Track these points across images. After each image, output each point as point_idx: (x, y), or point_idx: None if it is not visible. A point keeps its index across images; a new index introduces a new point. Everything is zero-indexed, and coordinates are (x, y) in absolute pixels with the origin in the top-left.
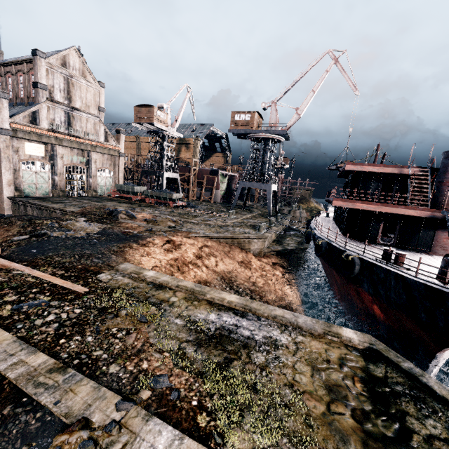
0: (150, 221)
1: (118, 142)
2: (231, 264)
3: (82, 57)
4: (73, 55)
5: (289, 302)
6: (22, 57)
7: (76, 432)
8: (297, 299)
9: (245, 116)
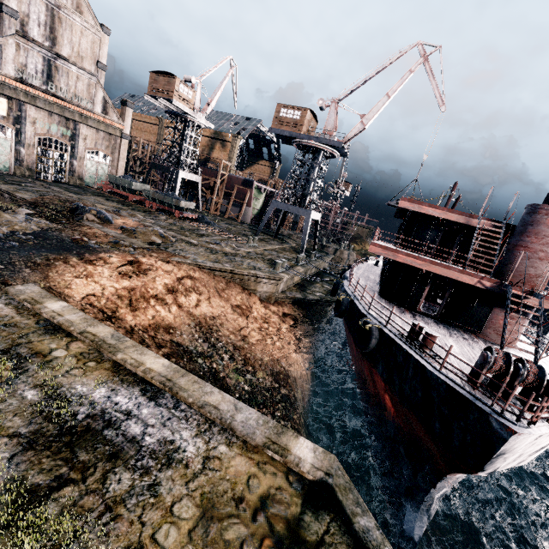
0: (127, 230)
1: (121, 118)
2: (220, 307)
3: None
4: None
5: (285, 370)
6: None
7: None
8: (303, 366)
9: (293, 113)
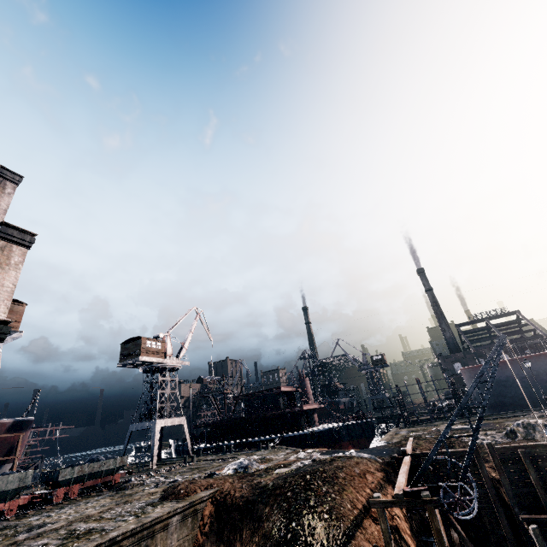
0: (266, 459)
1: None
2: None
3: None
4: None
5: None
6: None
7: None
8: None
9: (156, 344)
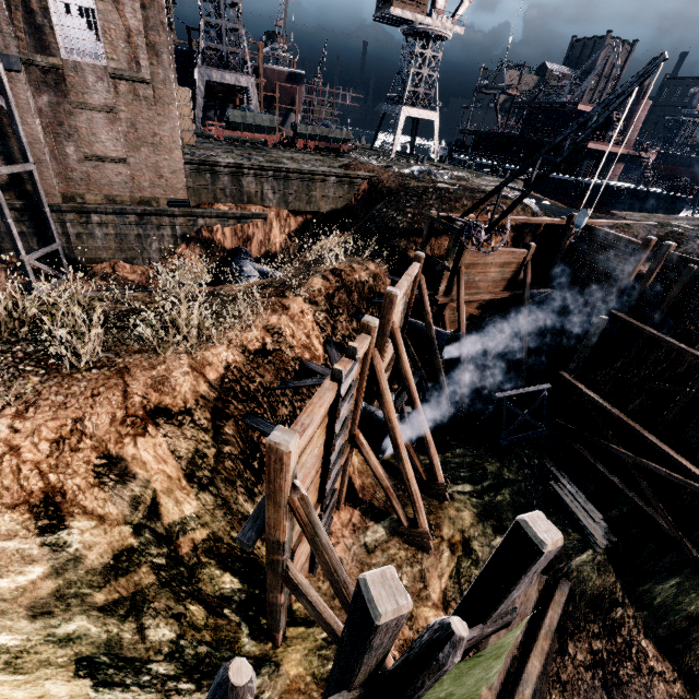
0: (462, 179)
1: None
2: None
3: None
4: None
5: None
6: None
7: None
8: None
9: None
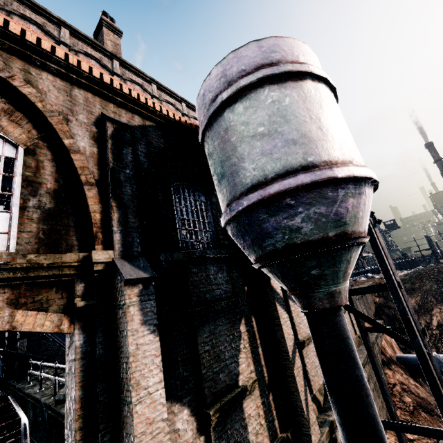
0: None
1: None
2: None
3: None
4: None
5: None
6: None
7: None
8: None
9: None
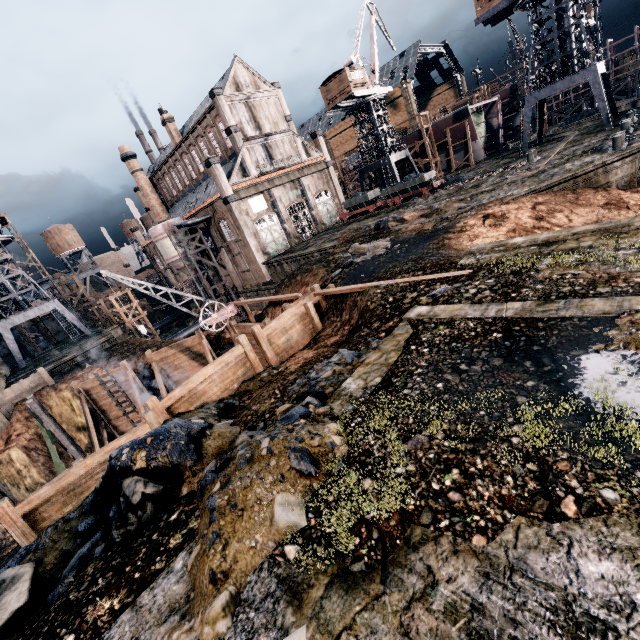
0: (430, 214)
1: (319, 151)
2: (590, 213)
3: (247, 65)
4: (239, 69)
5: None
6: (195, 114)
7: (635, 314)
8: None
9: None
